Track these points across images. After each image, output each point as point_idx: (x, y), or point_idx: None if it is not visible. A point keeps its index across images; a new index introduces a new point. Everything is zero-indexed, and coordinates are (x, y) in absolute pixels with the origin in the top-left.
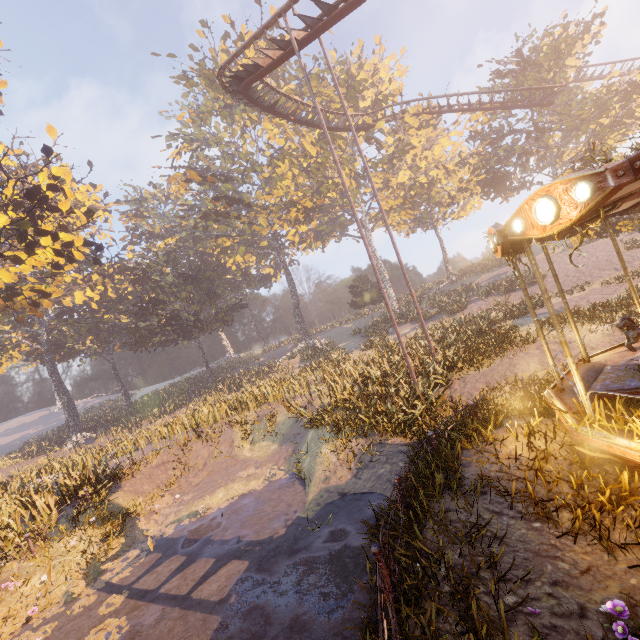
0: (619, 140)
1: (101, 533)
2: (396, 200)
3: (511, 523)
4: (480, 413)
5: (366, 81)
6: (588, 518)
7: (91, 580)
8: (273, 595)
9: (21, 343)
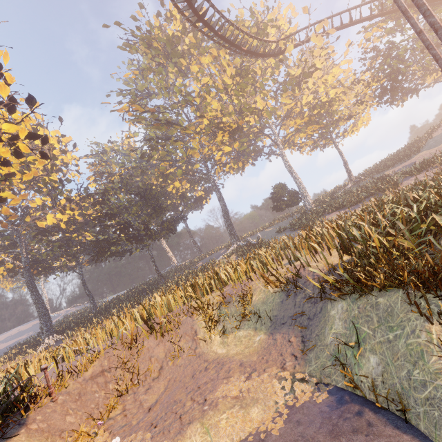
0: None
1: None
2: (302, 120)
3: None
4: None
5: (272, 20)
6: None
7: None
8: None
9: (6, 262)
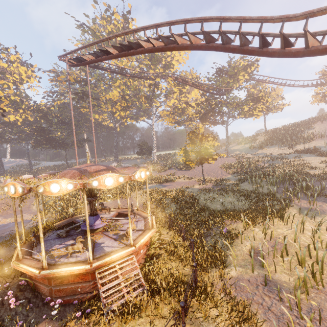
0: (256, 116)
1: None
2: (168, 112)
3: None
4: None
5: (159, 56)
6: None
7: None
8: None
9: None
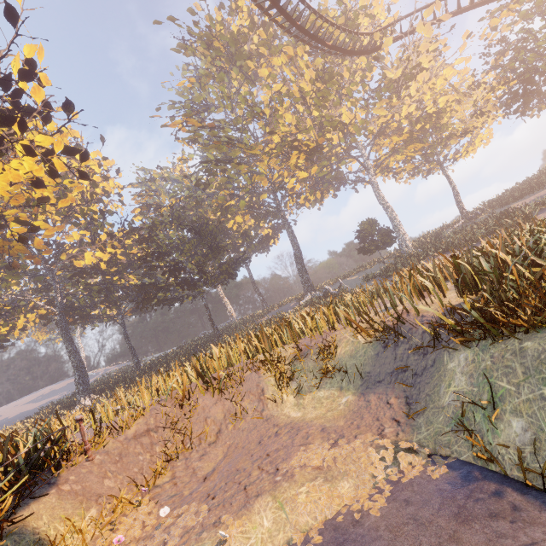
0: None
1: None
2: (400, 137)
3: None
4: None
5: (366, 7)
6: None
7: None
8: None
9: (39, 307)
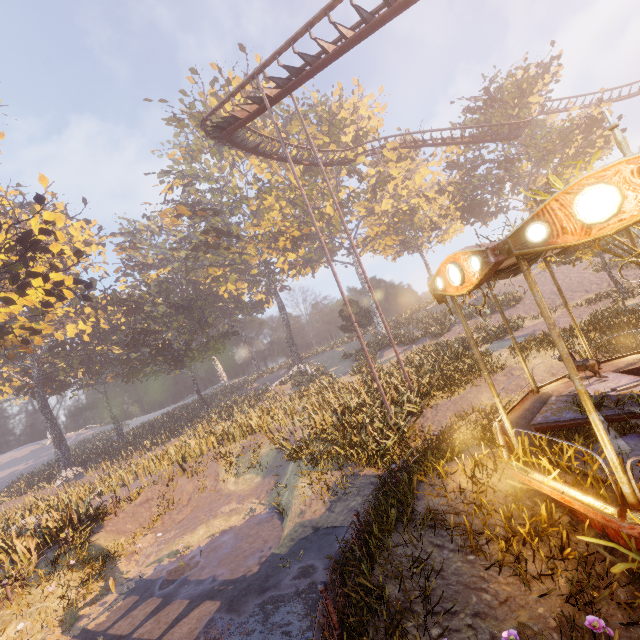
0: (585, 167)
1: (80, 577)
2: (381, 227)
3: (450, 556)
4: (447, 442)
5: (346, 119)
6: (509, 550)
7: (67, 627)
8: (239, 636)
9: (12, 377)
